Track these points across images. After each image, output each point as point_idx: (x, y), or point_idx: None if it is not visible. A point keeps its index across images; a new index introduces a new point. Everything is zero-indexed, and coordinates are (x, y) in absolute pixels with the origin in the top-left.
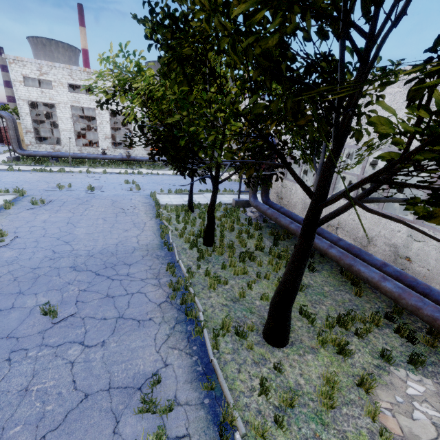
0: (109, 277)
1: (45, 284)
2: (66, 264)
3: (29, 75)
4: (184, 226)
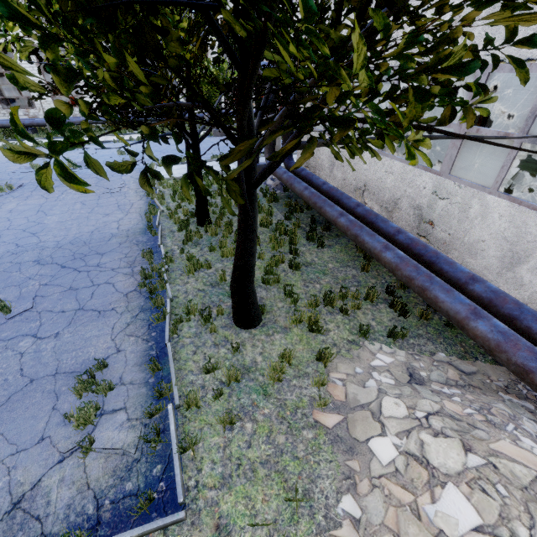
0: (76, 269)
1: (3, 281)
2: (29, 258)
3: None
4: (178, 204)
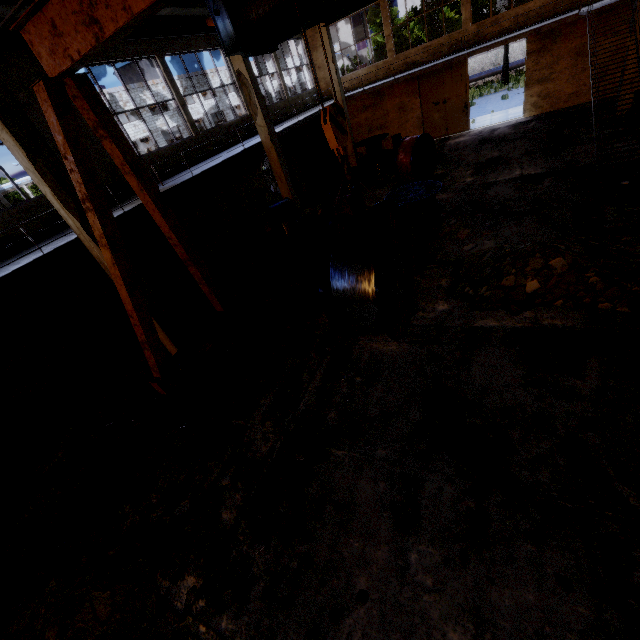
0: None
1: None
2: None
3: (116, 110)
4: None
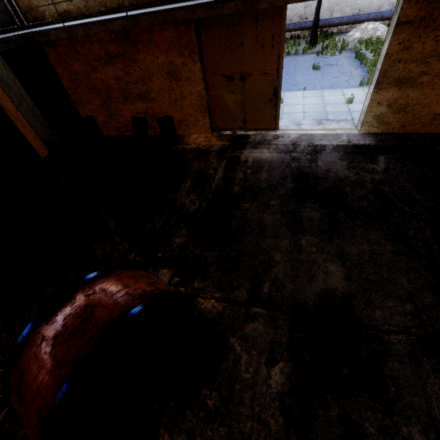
0: None
1: None
2: None
3: None
4: None
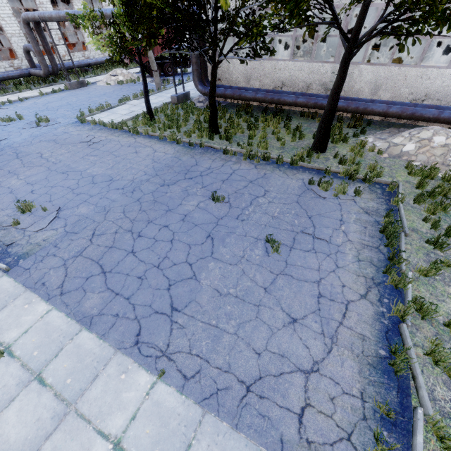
0: (201, 175)
1: (173, 199)
2: (153, 187)
3: None
4: (178, 129)
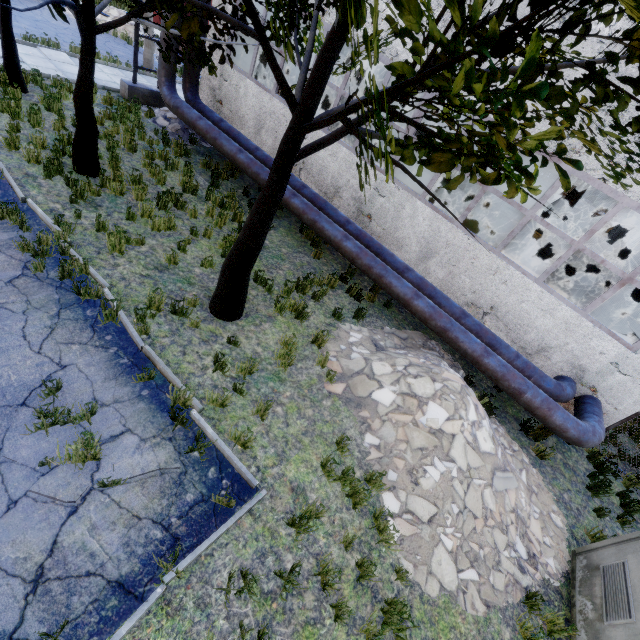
0: None
1: None
2: None
3: None
4: (13, 123)
